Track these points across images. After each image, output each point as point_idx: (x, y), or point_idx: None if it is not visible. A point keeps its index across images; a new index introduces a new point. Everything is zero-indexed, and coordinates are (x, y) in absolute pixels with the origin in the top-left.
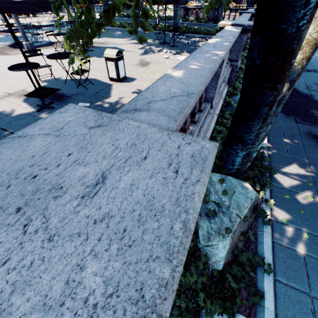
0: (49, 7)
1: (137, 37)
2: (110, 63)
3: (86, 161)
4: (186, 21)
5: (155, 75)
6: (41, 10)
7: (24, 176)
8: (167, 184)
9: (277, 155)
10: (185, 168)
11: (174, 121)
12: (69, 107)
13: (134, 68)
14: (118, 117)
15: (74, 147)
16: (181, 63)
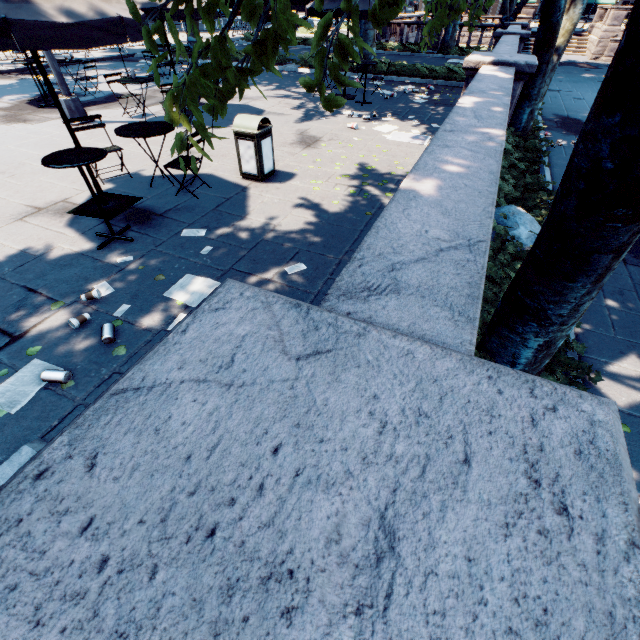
0: (130, 33)
1: (321, 100)
2: (245, 144)
3: (324, 474)
4: (381, 49)
5: (334, 167)
6: (114, 40)
7: (183, 529)
8: (560, 558)
9: (593, 336)
10: (579, 496)
11: (468, 324)
12: (228, 293)
13: (289, 152)
14: (352, 324)
15: (279, 423)
16: (423, 160)
